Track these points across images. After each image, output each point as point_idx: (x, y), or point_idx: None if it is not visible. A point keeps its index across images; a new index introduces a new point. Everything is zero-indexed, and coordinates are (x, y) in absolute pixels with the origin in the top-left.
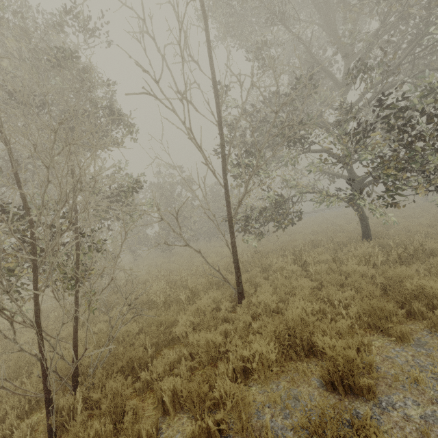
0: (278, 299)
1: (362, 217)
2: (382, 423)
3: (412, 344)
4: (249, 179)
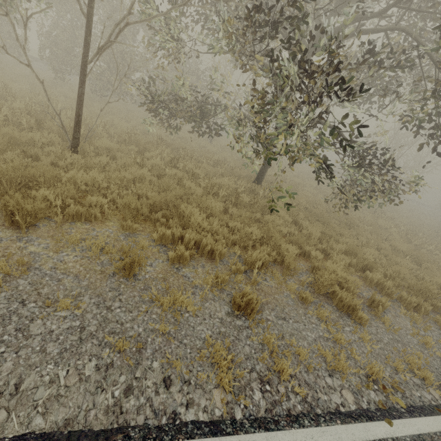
0: (101, 170)
1: (265, 162)
2: (0, 243)
3: (126, 233)
4: (116, 25)
